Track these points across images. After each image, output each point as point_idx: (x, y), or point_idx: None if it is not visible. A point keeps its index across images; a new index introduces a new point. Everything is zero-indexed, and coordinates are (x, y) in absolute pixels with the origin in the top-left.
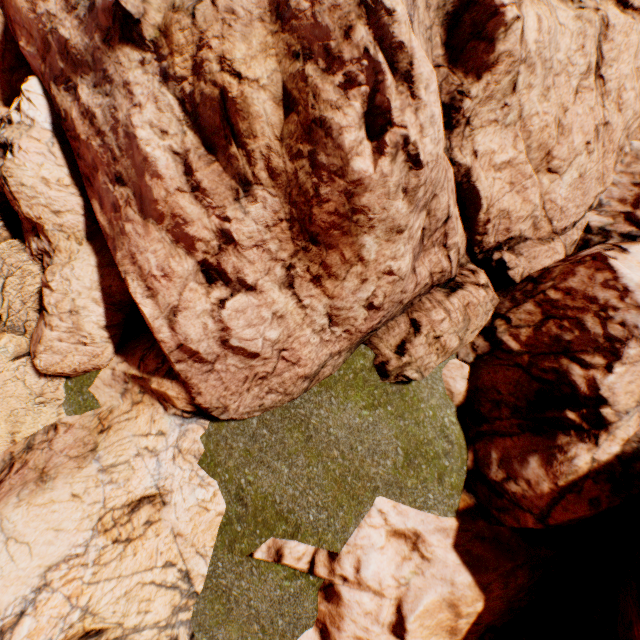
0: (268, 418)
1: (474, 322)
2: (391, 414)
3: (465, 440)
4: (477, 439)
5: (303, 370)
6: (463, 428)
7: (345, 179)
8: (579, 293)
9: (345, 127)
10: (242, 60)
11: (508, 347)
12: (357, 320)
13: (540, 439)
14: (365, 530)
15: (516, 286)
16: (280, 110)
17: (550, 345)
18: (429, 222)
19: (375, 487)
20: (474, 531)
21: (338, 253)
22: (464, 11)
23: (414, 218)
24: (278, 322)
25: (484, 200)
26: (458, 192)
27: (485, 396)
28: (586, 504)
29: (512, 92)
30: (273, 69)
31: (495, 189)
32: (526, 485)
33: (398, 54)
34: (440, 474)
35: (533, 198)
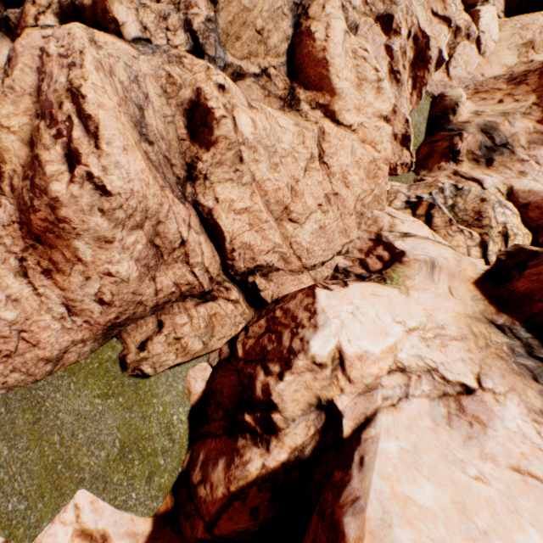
0: (11, 396)
1: (221, 330)
2: (121, 405)
3: (189, 440)
4: (197, 439)
5: (43, 352)
6: (191, 427)
7: (48, 196)
8: (291, 313)
9: (49, 161)
10: (7, 115)
11: (238, 354)
12: (94, 313)
13: (231, 441)
14: (55, 526)
15: (268, 305)
16: (28, 148)
17: (258, 353)
18: (162, 241)
19: (82, 478)
20: (166, 540)
21: (61, 252)
22: (196, 109)
23: (124, 233)
24: (14, 304)
25: (227, 233)
26: (209, 225)
27: (215, 398)
28: (248, 513)
29: (241, 162)
30: (26, 123)
31: (236, 226)
32: (210, 489)
33: (89, 121)
34: (151, 472)
35: (273, 237)
